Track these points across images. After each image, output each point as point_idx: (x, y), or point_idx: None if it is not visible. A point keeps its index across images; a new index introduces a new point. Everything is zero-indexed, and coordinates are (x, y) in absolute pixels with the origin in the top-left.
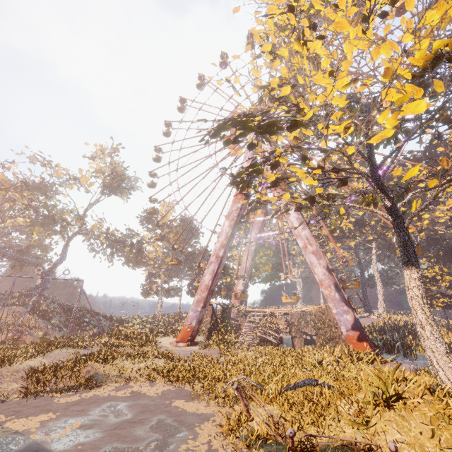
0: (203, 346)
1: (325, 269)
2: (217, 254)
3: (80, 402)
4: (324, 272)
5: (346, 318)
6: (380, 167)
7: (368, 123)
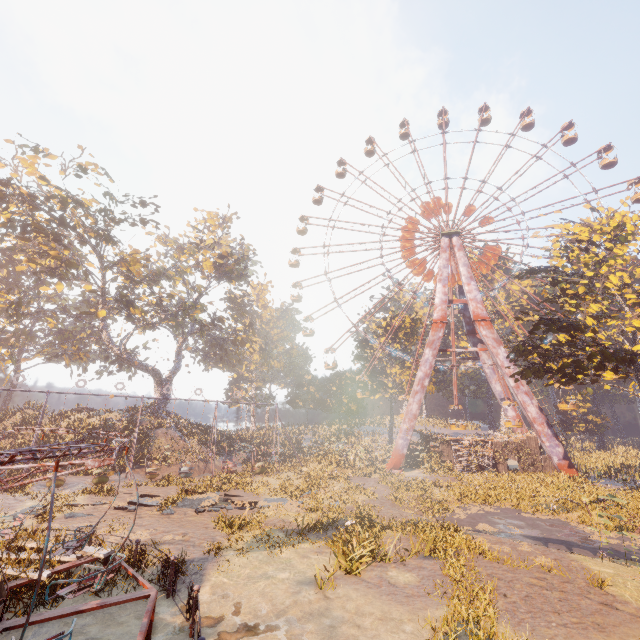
0: (435, 473)
1: (538, 408)
2: (422, 384)
3: (471, 517)
4: (537, 411)
5: (558, 450)
6: (639, 365)
7: (634, 333)
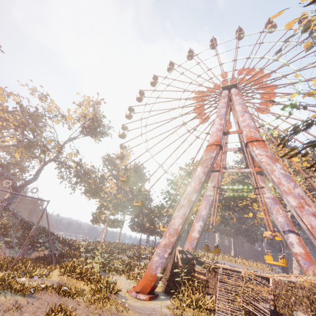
0: (178, 312)
1: None
2: (189, 198)
3: None
4: None
5: None
6: None
7: None
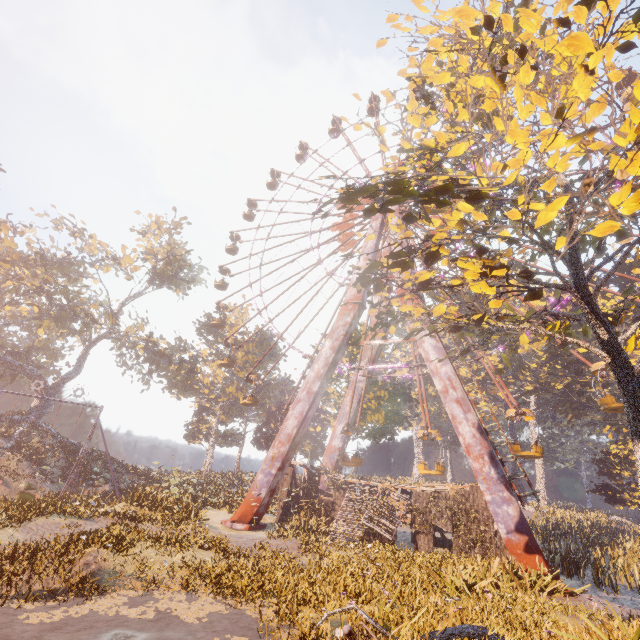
0: (276, 533)
1: (476, 428)
2: (309, 388)
3: (64, 624)
4: (474, 433)
5: (507, 512)
6: (589, 278)
7: (571, 212)
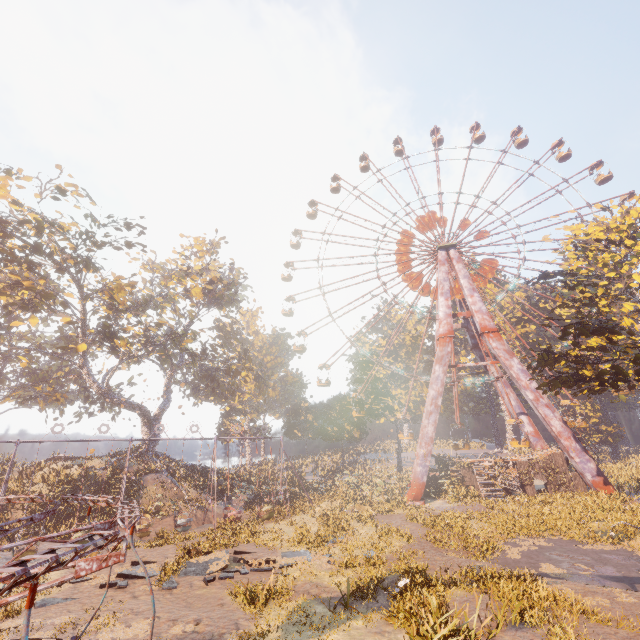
0: (462, 502)
1: (561, 421)
2: (435, 403)
3: (527, 556)
4: (561, 424)
5: (590, 466)
6: None
7: None
